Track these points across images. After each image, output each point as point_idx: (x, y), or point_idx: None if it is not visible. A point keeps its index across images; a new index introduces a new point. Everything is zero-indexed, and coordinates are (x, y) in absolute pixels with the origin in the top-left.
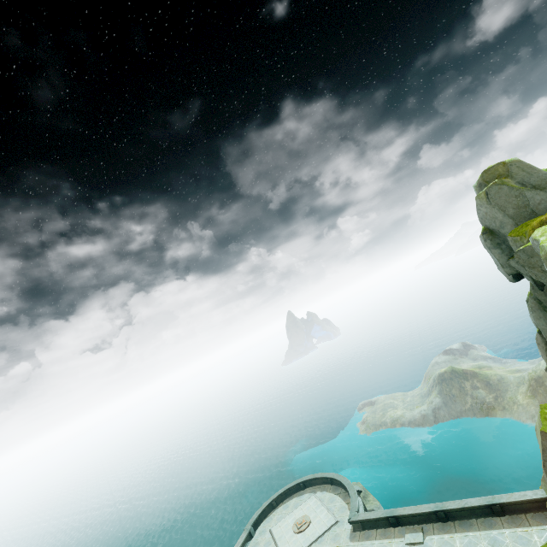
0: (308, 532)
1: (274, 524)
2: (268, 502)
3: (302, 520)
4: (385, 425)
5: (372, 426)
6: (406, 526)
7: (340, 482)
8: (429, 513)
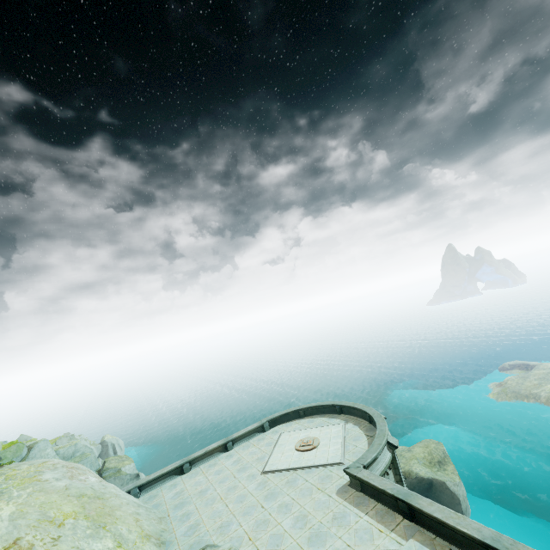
0: (306, 454)
1: (289, 430)
2: (296, 408)
3: (309, 441)
4: (534, 398)
5: (510, 393)
6: (424, 528)
7: (375, 424)
8: (472, 539)
